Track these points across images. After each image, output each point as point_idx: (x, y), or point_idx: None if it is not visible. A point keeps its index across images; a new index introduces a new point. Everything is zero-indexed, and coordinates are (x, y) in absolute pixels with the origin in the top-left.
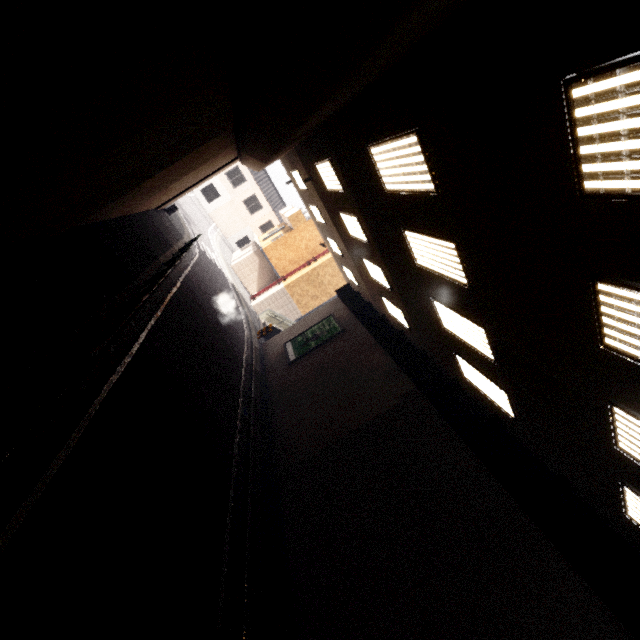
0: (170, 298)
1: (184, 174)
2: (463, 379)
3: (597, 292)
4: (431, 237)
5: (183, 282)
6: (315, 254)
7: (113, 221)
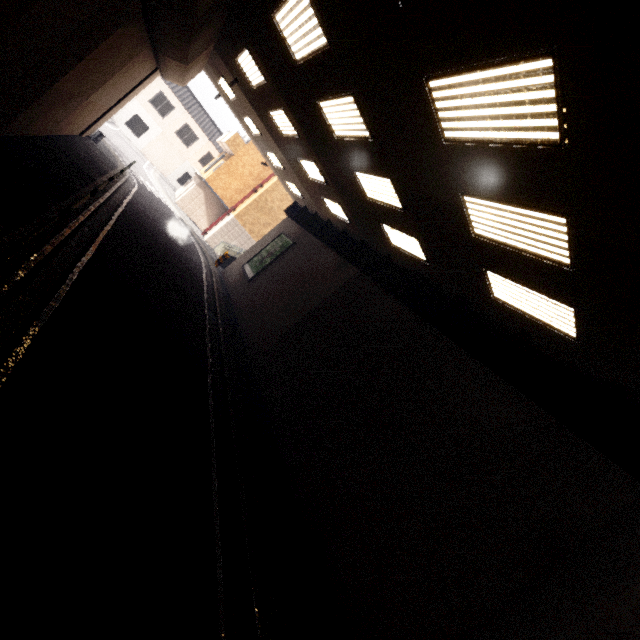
0: (117, 217)
1: (102, 81)
2: (393, 250)
3: (430, 91)
4: (337, 98)
5: (127, 206)
6: (260, 180)
7: (38, 138)
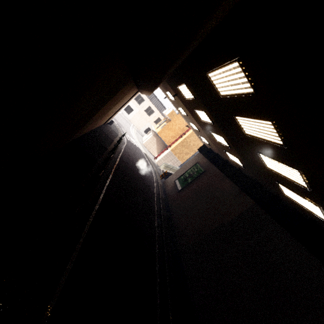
0: (115, 168)
1: (113, 106)
2: (284, 196)
3: None
4: (254, 119)
5: (120, 158)
6: (184, 131)
7: (84, 135)
